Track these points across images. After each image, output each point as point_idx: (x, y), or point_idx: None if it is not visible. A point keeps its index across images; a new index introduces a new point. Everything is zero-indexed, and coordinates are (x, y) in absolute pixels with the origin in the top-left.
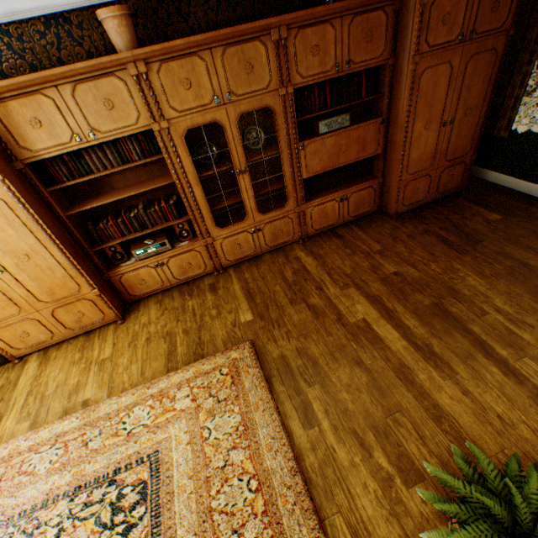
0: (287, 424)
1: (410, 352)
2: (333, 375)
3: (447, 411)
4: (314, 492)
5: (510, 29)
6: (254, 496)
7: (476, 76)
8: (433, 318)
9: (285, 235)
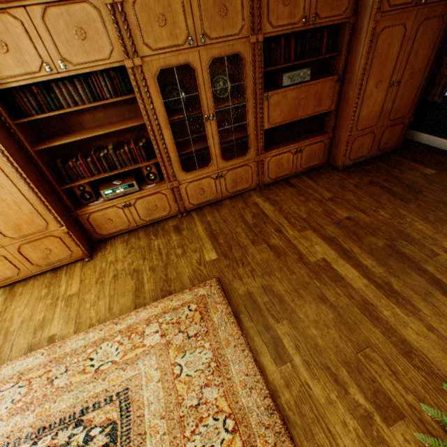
0: (259, 360)
1: (372, 290)
2: (300, 311)
3: (416, 347)
4: (293, 431)
5: None
6: (231, 437)
7: (423, 40)
8: (388, 258)
9: (244, 183)
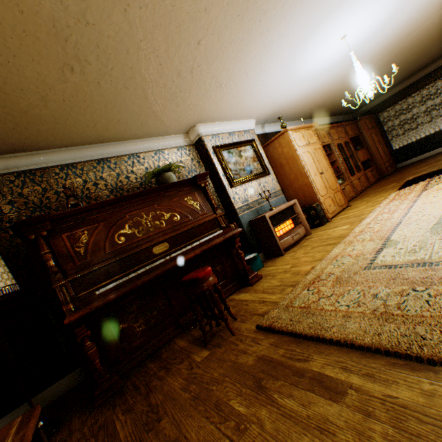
0: None
1: None
2: None
3: None
4: None
5: (377, 127)
6: None
7: (378, 136)
8: None
9: (365, 183)
